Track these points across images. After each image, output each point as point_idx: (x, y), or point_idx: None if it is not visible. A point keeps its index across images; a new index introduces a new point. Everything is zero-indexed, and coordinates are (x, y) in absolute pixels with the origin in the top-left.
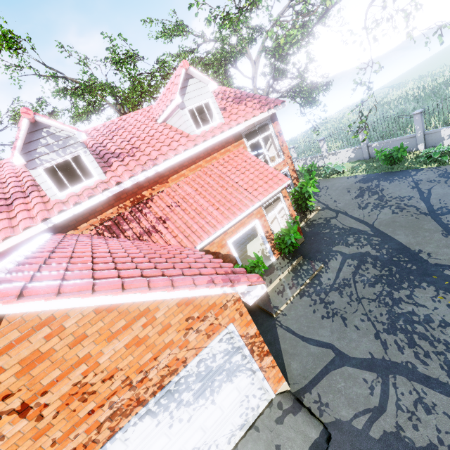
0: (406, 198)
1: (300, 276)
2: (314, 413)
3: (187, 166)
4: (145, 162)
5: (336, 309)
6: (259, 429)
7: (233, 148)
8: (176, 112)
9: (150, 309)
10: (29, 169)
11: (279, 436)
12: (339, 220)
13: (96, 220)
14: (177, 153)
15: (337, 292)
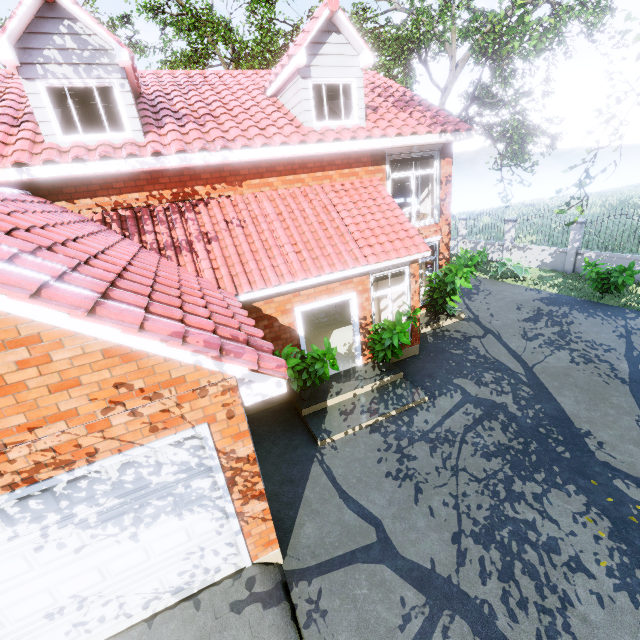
0: (603, 348)
1: (386, 401)
2: (298, 618)
3: (280, 174)
4: (214, 140)
5: (414, 470)
6: (200, 605)
7: (365, 174)
8: (294, 80)
9: (43, 340)
10: (22, 76)
11: (224, 631)
12: (485, 343)
13: (108, 201)
14: (268, 143)
15: (428, 446)
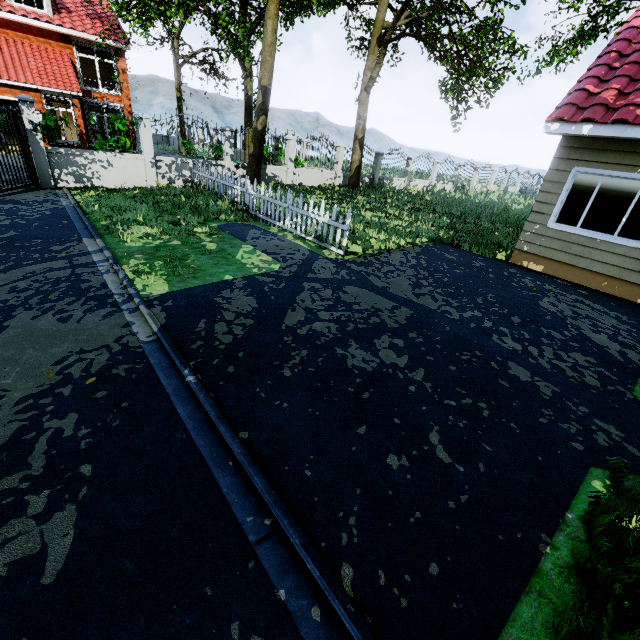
0: None
1: None
2: None
3: None
4: None
5: None
6: None
7: (57, 46)
8: None
9: None
10: None
11: None
12: None
13: None
14: None
15: None
